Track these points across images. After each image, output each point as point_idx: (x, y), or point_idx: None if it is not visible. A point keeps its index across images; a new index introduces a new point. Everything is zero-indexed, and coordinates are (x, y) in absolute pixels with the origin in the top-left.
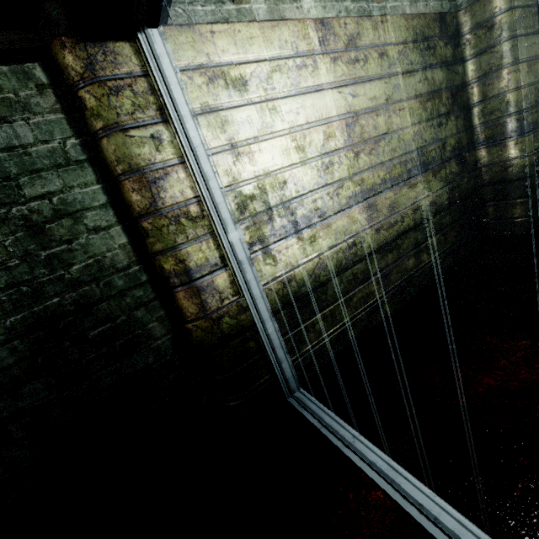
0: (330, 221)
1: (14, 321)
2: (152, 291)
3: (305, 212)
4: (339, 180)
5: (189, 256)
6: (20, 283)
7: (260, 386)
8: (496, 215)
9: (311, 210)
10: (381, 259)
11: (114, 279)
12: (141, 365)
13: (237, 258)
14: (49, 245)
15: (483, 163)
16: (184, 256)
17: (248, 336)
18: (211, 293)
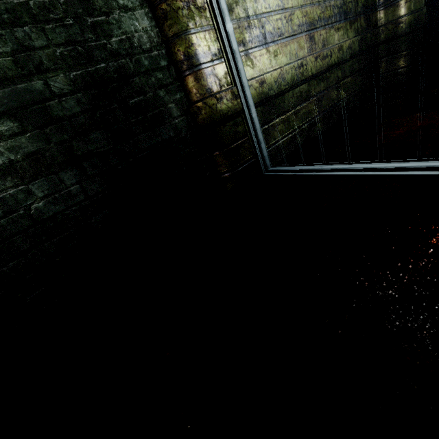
0: (286, 42)
1: (76, 76)
2: (168, 77)
3: (270, 28)
4: (292, 7)
5: (198, 41)
6: (75, 43)
7: (246, 163)
8: (387, 69)
9: (274, 28)
10: (317, 86)
11: (142, 58)
12: (165, 137)
13: (232, 47)
14: (92, 13)
15: (381, 24)
16: (194, 40)
17: (238, 122)
18: (213, 79)
